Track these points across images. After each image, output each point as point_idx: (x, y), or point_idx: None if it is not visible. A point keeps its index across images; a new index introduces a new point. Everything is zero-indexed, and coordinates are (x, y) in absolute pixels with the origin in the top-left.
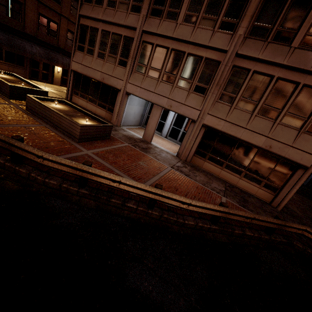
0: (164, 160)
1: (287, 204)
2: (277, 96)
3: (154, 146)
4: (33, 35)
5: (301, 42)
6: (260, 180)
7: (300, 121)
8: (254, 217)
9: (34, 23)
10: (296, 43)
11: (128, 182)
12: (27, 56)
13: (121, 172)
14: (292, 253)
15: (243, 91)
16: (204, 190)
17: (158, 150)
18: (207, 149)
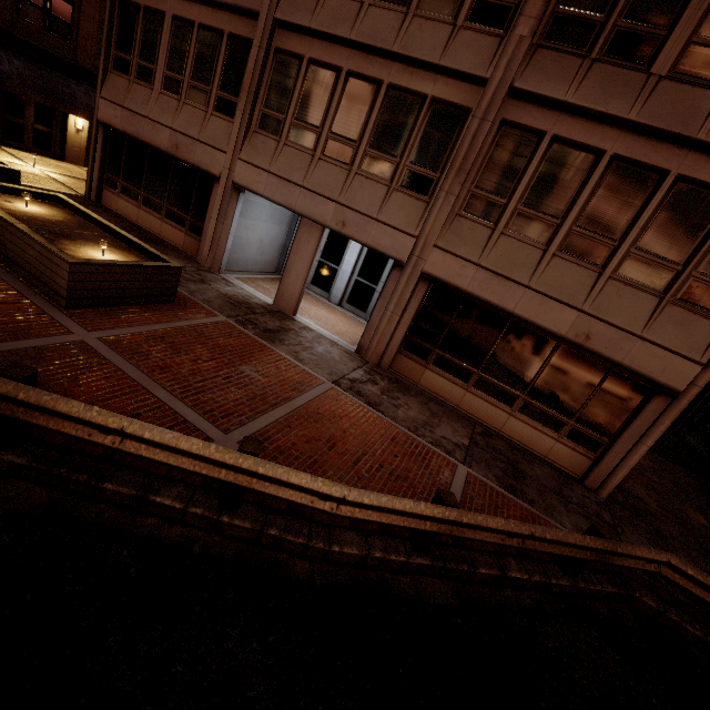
0: (318, 363)
1: (623, 481)
2: (609, 205)
3: (300, 327)
4: (3, 28)
5: (677, 61)
6: (559, 421)
7: (665, 273)
8: (531, 534)
9: None
10: (663, 63)
11: (150, 432)
12: None
13: (174, 395)
14: (630, 624)
15: (526, 190)
16: (411, 446)
17: (308, 336)
18: (432, 339)
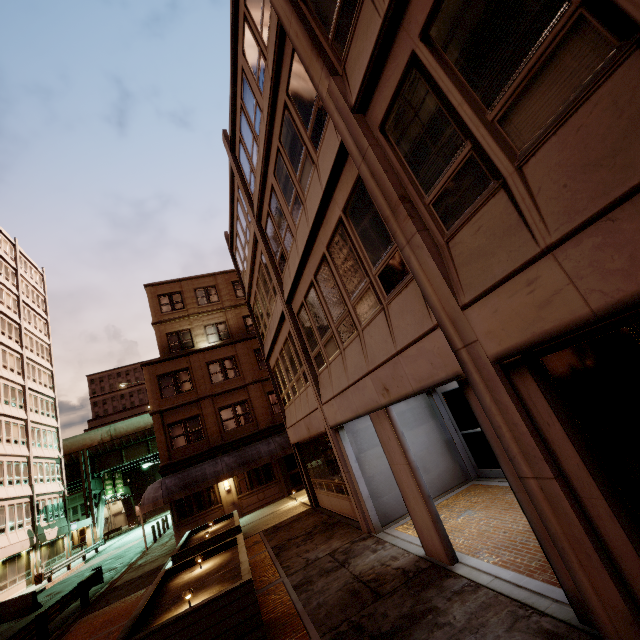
0: None
1: None
2: None
3: (452, 592)
4: (270, 426)
5: None
6: None
7: None
8: None
9: (266, 409)
10: None
11: None
12: (265, 462)
13: None
14: None
15: (469, 97)
16: None
17: (459, 615)
18: None
